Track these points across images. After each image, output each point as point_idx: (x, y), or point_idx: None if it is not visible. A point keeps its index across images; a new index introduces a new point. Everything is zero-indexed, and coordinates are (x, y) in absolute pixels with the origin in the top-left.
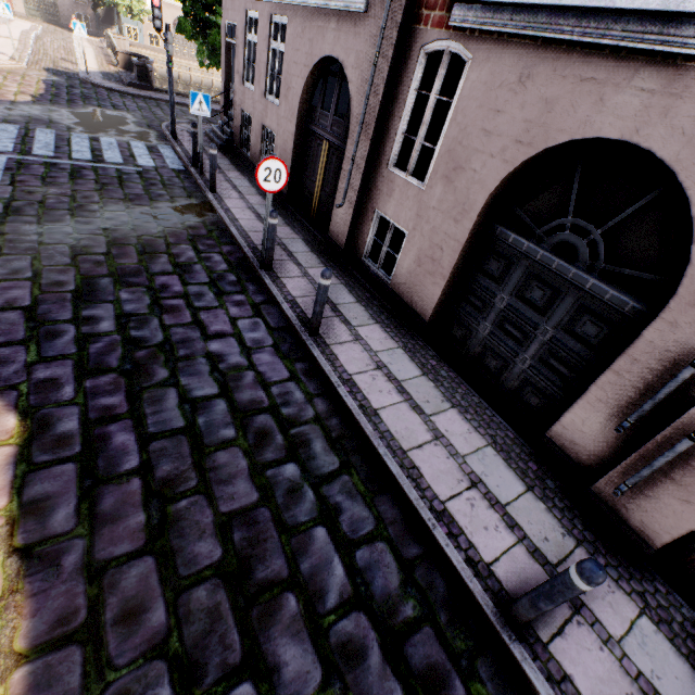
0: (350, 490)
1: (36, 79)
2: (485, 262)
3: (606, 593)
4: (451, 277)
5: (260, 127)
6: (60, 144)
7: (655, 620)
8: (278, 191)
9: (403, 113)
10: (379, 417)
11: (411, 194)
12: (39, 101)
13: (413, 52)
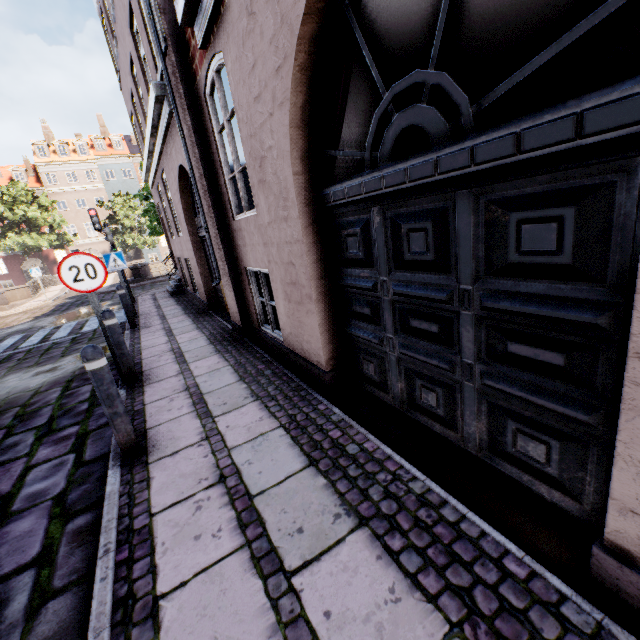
0: None
1: (51, 306)
2: (344, 247)
3: None
4: (318, 293)
5: (184, 261)
6: (18, 342)
7: None
8: (204, 304)
9: (221, 160)
10: (153, 623)
11: (252, 228)
12: (37, 318)
13: (203, 105)
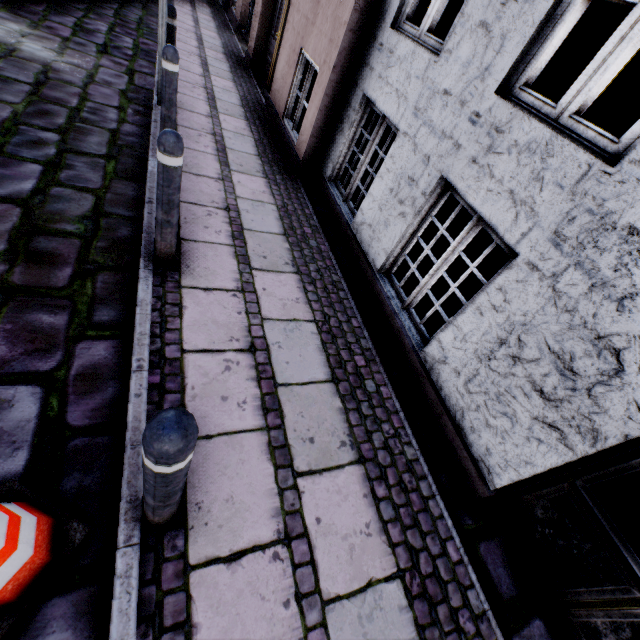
0: (138, 10)
1: None
2: None
3: (219, 57)
4: None
5: None
6: None
7: (232, 66)
8: None
9: None
10: None
11: None
12: None
13: None
